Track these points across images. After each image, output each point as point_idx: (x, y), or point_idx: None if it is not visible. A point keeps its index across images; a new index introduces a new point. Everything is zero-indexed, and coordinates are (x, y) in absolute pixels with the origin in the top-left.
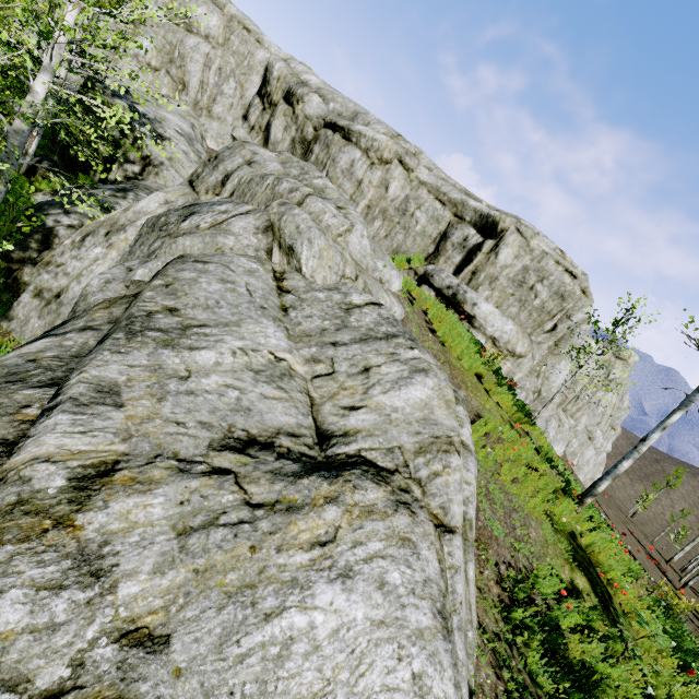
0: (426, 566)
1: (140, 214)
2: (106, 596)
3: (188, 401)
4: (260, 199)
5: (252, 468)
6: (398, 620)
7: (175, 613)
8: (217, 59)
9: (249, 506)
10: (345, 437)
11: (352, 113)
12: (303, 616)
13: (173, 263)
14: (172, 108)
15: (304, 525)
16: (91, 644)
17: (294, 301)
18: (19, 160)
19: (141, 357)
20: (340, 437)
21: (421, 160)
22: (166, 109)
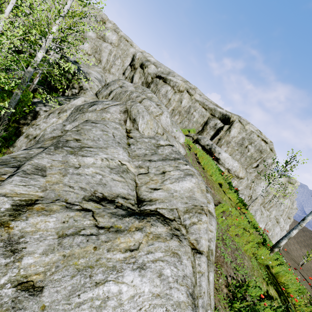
0: (185, 268)
1: (73, 105)
2: (15, 263)
3: (77, 177)
4: (123, 100)
5: (102, 210)
6: (167, 295)
7: (49, 275)
8: (114, 51)
9: (97, 227)
10: (150, 202)
11: (167, 72)
12: (116, 286)
13: (82, 122)
14: (94, 69)
15: (123, 240)
16: (1, 286)
17: (133, 142)
18: (28, 82)
19: (59, 157)
20: (148, 201)
21: (196, 91)
22: (92, 69)
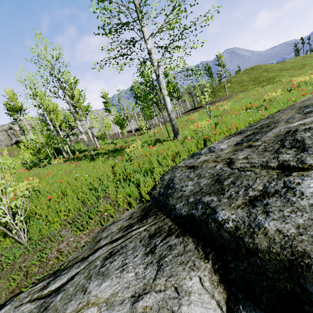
0: None
1: None
2: None
3: None
4: None
5: None
6: None
7: None
8: None
9: None
10: None
11: None
12: None
13: None
14: None
15: None
16: None
17: None
18: None
19: None
20: None
21: None
22: None
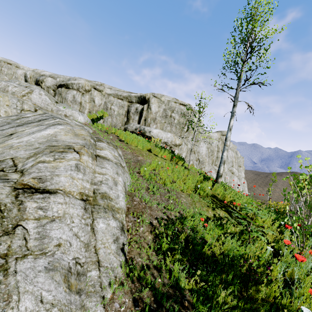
0: None
1: None
2: None
3: None
4: None
5: None
6: None
7: None
8: None
9: None
10: None
11: (68, 79)
12: None
13: None
14: None
15: None
16: None
17: None
18: None
19: None
20: None
21: (104, 86)
22: None
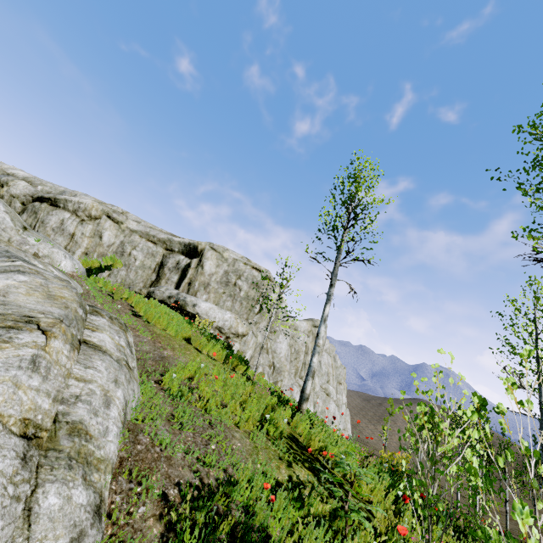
0: None
1: None
2: None
3: None
4: None
5: None
6: None
7: None
8: None
9: None
10: None
11: (61, 191)
12: None
13: None
14: None
15: None
16: None
17: None
18: None
19: None
20: None
21: (128, 216)
22: None
